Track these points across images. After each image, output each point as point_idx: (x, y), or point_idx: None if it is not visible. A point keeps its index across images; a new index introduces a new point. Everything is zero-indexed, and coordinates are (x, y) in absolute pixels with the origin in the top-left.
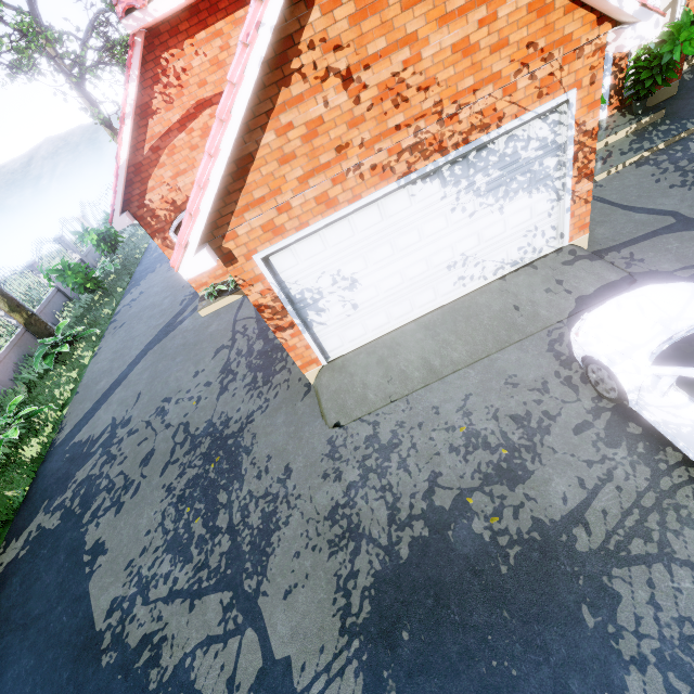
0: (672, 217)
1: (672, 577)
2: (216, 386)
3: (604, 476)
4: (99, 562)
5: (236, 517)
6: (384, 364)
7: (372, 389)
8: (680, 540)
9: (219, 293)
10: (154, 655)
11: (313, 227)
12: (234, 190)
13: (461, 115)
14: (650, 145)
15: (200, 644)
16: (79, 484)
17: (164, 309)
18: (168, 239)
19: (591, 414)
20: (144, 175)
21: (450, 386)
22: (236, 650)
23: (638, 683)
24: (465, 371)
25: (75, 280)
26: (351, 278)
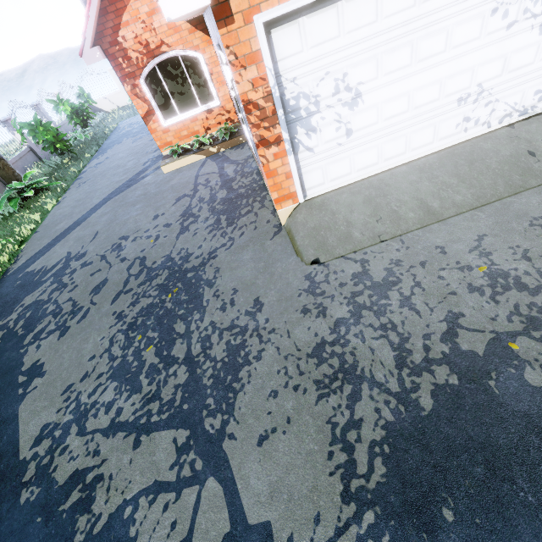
0: None
1: None
2: (176, 227)
3: None
4: (34, 384)
5: (196, 348)
6: (372, 204)
7: (358, 228)
8: None
9: (182, 152)
10: (85, 497)
11: None
12: None
13: None
14: None
15: (144, 491)
16: (26, 307)
17: (127, 169)
18: (138, 86)
19: None
20: (119, 5)
21: (455, 227)
22: (193, 504)
23: None
24: (472, 213)
25: (46, 137)
26: (356, 89)
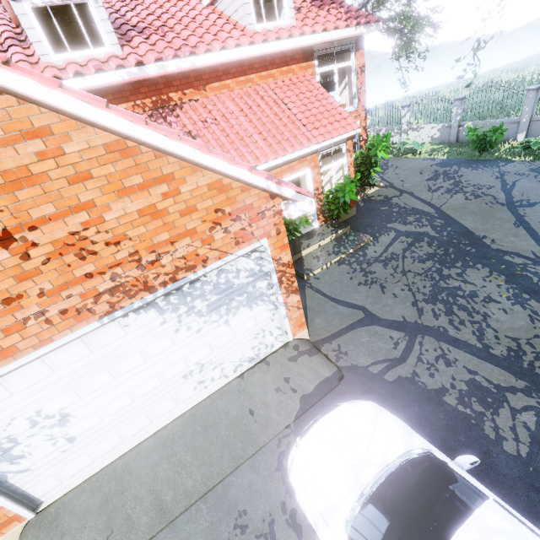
0: (362, 311)
1: None
2: None
3: None
4: None
5: None
6: (107, 508)
7: None
8: None
9: None
10: None
11: None
12: None
13: (163, 260)
14: (344, 250)
15: None
16: None
17: None
18: None
19: None
20: None
21: (178, 536)
22: None
23: None
24: (198, 507)
25: None
26: (60, 413)
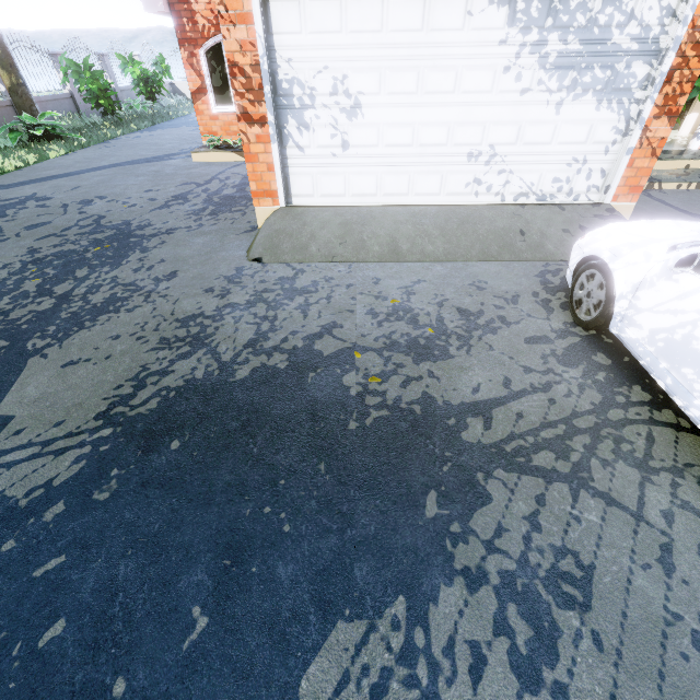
0: None
1: (576, 503)
2: (159, 202)
3: (540, 385)
4: None
5: (80, 290)
6: (346, 227)
7: (318, 243)
8: (606, 471)
9: (223, 148)
10: None
11: None
12: None
13: None
14: None
15: None
16: None
17: (162, 148)
18: (196, 57)
19: (556, 333)
20: None
21: (406, 269)
22: None
23: (456, 601)
24: (432, 264)
25: (90, 85)
26: (356, 98)
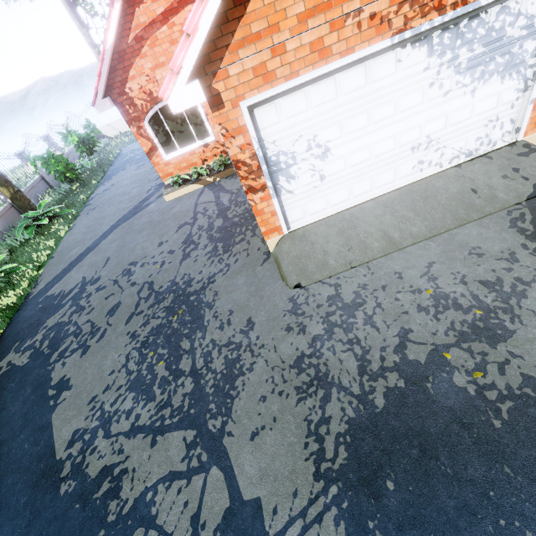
0: None
1: None
2: (179, 253)
3: None
4: (63, 396)
5: (199, 362)
6: (344, 235)
7: (332, 256)
8: None
9: (182, 182)
10: (114, 487)
11: (303, 78)
12: (233, 18)
13: None
14: None
15: (162, 479)
16: (49, 329)
17: (132, 196)
18: (142, 128)
19: None
20: (127, 63)
21: (411, 255)
22: (201, 487)
23: None
24: (425, 243)
25: (57, 168)
26: (325, 146)
